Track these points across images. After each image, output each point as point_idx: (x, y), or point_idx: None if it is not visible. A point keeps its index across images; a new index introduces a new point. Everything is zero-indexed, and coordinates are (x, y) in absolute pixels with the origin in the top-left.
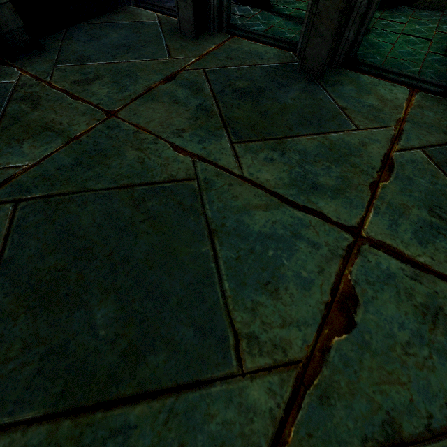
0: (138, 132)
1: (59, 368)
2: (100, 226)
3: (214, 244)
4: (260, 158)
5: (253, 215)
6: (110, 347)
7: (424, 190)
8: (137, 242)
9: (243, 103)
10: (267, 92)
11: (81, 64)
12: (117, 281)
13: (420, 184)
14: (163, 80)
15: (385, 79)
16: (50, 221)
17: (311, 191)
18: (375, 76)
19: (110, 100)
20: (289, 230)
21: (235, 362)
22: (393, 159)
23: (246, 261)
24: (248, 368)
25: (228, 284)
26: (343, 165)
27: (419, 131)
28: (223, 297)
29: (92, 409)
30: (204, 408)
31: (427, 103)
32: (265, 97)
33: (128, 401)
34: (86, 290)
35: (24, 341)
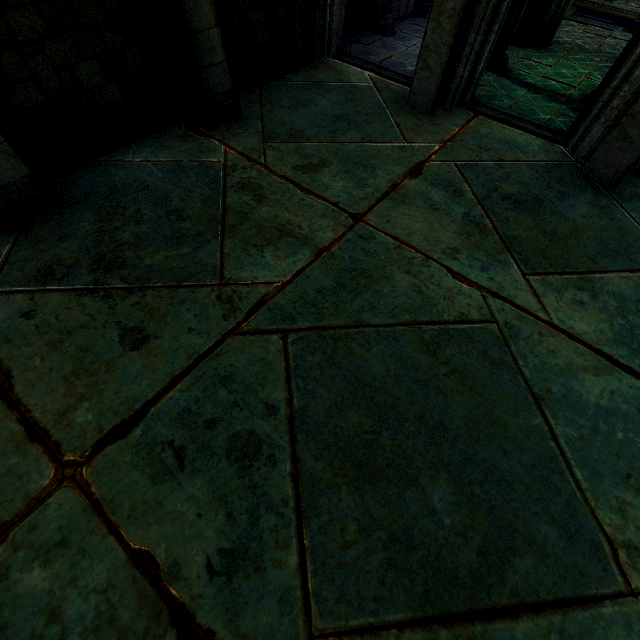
0: (401, 248)
1: (411, 561)
2: (397, 377)
3: (546, 416)
4: (566, 299)
5: (583, 380)
6: (462, 541)
7: None
8: (450, 403)
9: (520, 216)
10: (546, 203)
11: (296, 142)
12: (443, 454)
13: None
14: (407, 174)
15: None
16: (334, 364)
17: None
18: None
19: (349, 198)
20: (634, 406)
21: (619, 578)
22: None
23: (593, 443)
24: (638, 587)
25: (579, 472)
26: None
27: None
28: (578, 489)
29: (468, 619)
30: (600, 632)
31: None
32: (546, 210)
33: (507, 614)
34: (410, 463)
35: (357, 522)
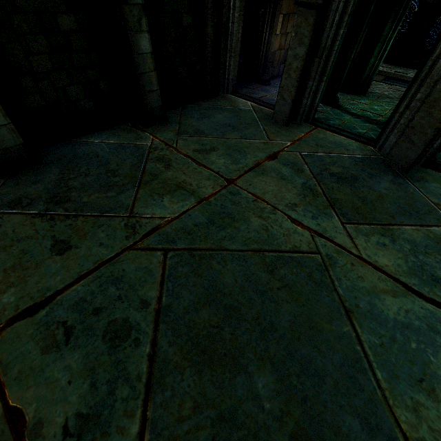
0: (257, 201)
1: (233, 440)
2: (242, 287)
3: (354, 325)
4: (372, 241)
5: (384, 300)
6: (278, 425)
7: None
8: (280, 309)
9: (342, 186)
10: (360, 180)
11: (198, 136)
12: (270, 349)
13: None
14: (267, 158)
15: None
16: (197, 274)
17: (432, 283)
18: None
19: (227, 170)
20: (424, 323)
21: None
22: None
23: (391, 350)
24: None
25: (380, 373)
26: None
27: None
28: (379, 387)
29: None
30: None
31: None
32: (360, 184)
33: None
34: (243, 353)
35: (193, 400)
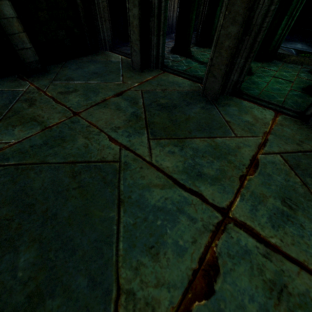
0: (90, 126)
1: None
2: (45, 189)
3: (120, 211)
4: (165, 150)
5: (152, 191)
6: (21, 288)
7: (279, 184)
8: (67, 203)
9: (162, 113)
10: (179, 107)
11: (67, 82)
12: (44, 233)
13: (277, 179)
14: (114, 95)
15: (259, 104)
16: (13, 182)
17: (196, 177)
18: (252, 102)
19: (78, 105)
20: (176, 206)
21: None
22: (259, 160)
23: (140, 227)
24: None
25: (122, 244)
26: (223, 161)
27: (279, 141)
28: (116, 254)
29: None
30: None
31: (286, 122)
32: (177, 110)
33: None
34: (20, 238)
35: None
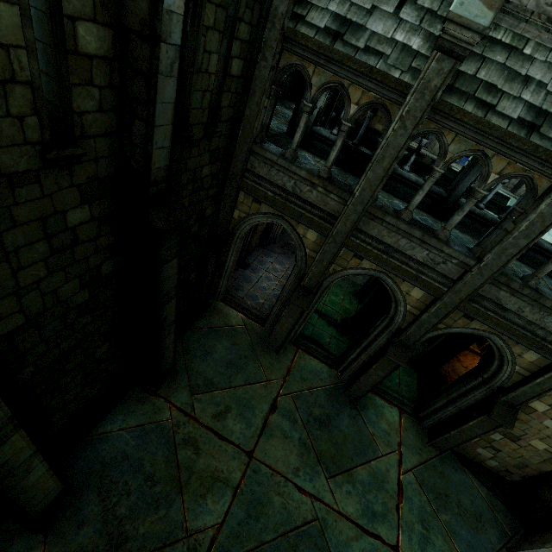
0: (274, 474)
1: None
2: None
3: None
4: (344, 491)
5: (352, 546)
6: None
7: (417, 507)
8: None
9: (323, 433)
10: (332, 420)
11: (210, 391)
12: None
13: (415, 502)
14: (270, 410)
15: (387, 400)
16: None
17: (373, 518)
18: (381, 396)
19: (245, 439)
20: None
21: None
22: (402, 482)
23: None
24: None
25: None
26: (382, 492)
27: (408, 453)
28: None
29: None
30: None
31: (408, 424)
32: (332, 426)
33: None
34: None
35: None
